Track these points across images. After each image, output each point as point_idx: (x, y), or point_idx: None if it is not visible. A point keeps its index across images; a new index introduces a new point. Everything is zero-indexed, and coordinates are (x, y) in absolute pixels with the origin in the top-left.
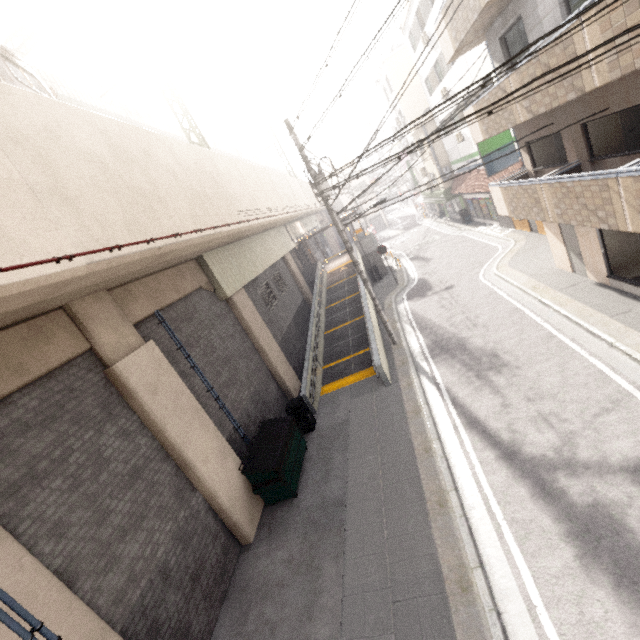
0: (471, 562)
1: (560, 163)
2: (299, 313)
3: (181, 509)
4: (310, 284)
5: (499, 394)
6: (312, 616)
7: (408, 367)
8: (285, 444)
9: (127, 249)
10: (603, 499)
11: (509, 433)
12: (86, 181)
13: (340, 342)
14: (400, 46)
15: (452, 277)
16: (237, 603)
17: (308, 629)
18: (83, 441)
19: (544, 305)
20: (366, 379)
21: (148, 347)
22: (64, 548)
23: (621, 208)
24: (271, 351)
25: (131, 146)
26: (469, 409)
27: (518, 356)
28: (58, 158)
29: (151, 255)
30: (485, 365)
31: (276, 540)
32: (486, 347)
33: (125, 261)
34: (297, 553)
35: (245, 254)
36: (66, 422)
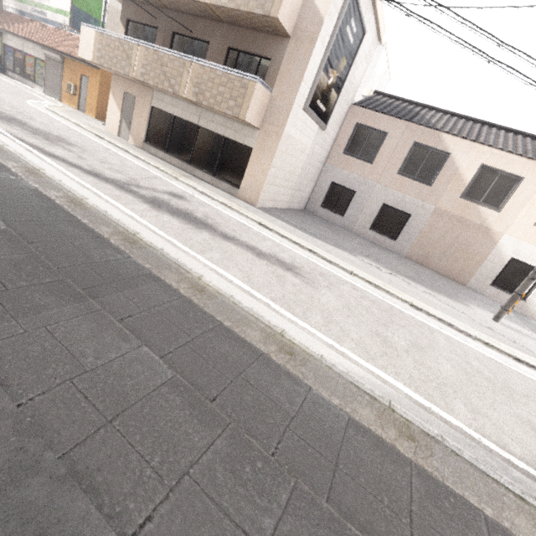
0: (80, 196)
1: None
2: None
3: None
4: None
5: (74, 153)
6: None
7: None
8: None
9: None
10: (158, 197)
11: (90, 168)
12: None
13: None
14: None
15: None
16: None
17: None
18: None
19: (100, 138)
20: None
21: None
22: None
23: (186, 81)
24: None
25: None
26: (44, 149)
27: (86, 146)
28: None
29: None
30: (54, 139)
31: None
32: (51, 132)
33: None
34: None
35: None
36: None
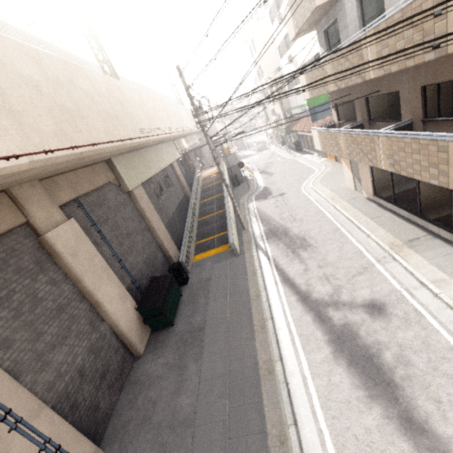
0: (275, 358)
1: (353, 120)
2: (181, 205)
3: (93, 333)
4: (190, 184)
5: (303, 263)
6: (179, 394)
7: (251, 245)
8: (167, 292)
9: (58, 153)
10: (350, 322)
11: (306, 286)
12: (26, 100)
13: (208, 226)
14: (263, 18)
15: (285, 187)
16: (131, 391)
17: (177, 401)
18: (22, 286)
19: (336, 209)
20: (224, 252)
21: (70, 223)
22: (10, 355)
23: (379, 154)
24: (160, 230)
25: (59, 74)
26: (285, 272)
27: (317, 240)
28: (4, 81)
29: (75, 158)
30: (298, 245)
31: (158, 352)
32: (300, 234)
33: (56, 161)
34: (172, 359)
35: (143, 160)
36: (9, 272)
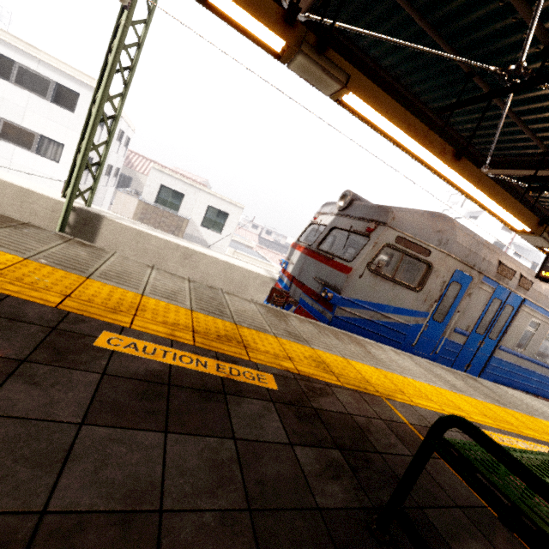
0: None
1: None
2: None
3: None
4: None
5: None
6: None
7: None
8: None
9: None
10: None
11: None
12: None
13: None
14: None
15: None
16: None
17: None
18: None
19: None
20: None
21: None
22: None
23: None
24: None
25: None
26: None
27: None
28: None
29: None
30: None
31: None
32: None
33: None
34: None
35: None
36: None
